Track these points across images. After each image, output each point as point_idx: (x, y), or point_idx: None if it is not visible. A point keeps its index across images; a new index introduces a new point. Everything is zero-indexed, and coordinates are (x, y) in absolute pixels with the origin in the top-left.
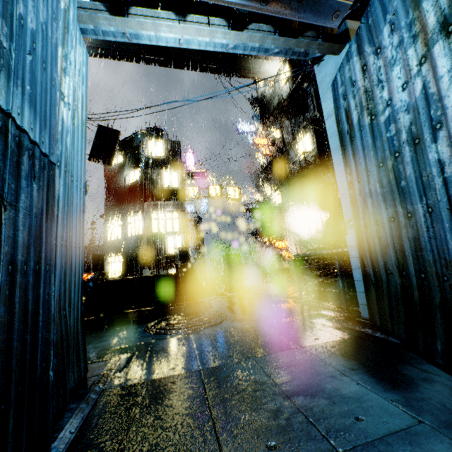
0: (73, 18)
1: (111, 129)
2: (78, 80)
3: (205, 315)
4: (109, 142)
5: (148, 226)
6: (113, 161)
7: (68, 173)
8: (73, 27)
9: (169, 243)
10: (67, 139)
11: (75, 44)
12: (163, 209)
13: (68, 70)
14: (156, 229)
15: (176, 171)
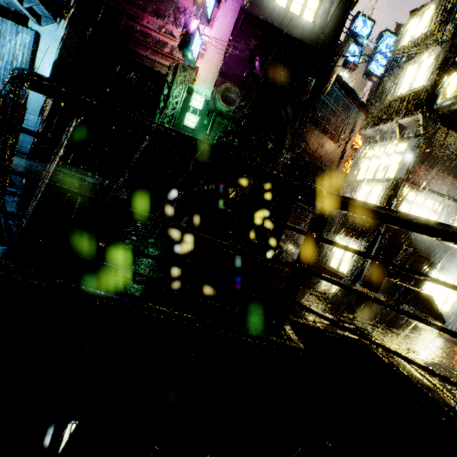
0: (6, 30)
1: (341, 43)
2: (19, 48)
3: (50, 169)
4: (333, 62)
5: (353, 170)
6: (329, 86)
7: (3, 82)
8: (7, 33)
9: (360, 196)
10: (1, 72)
11: (18, 36)
12: (388, 140)
13: (1, 50)
14: (362, 174)
15: (433, 53)
